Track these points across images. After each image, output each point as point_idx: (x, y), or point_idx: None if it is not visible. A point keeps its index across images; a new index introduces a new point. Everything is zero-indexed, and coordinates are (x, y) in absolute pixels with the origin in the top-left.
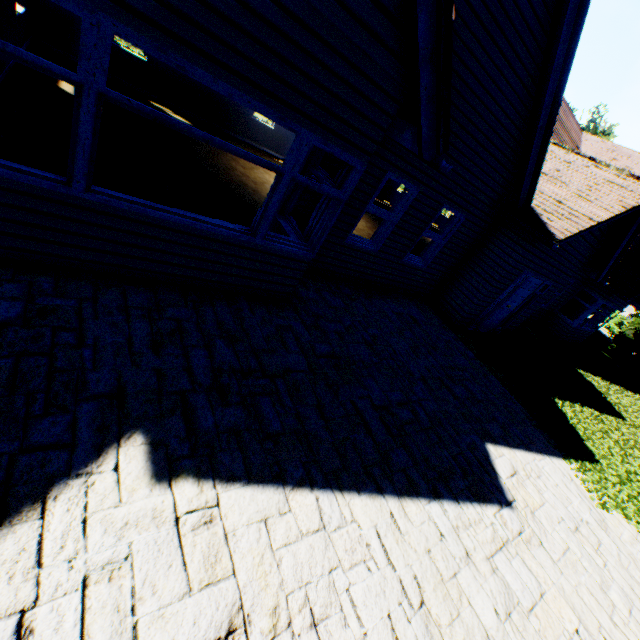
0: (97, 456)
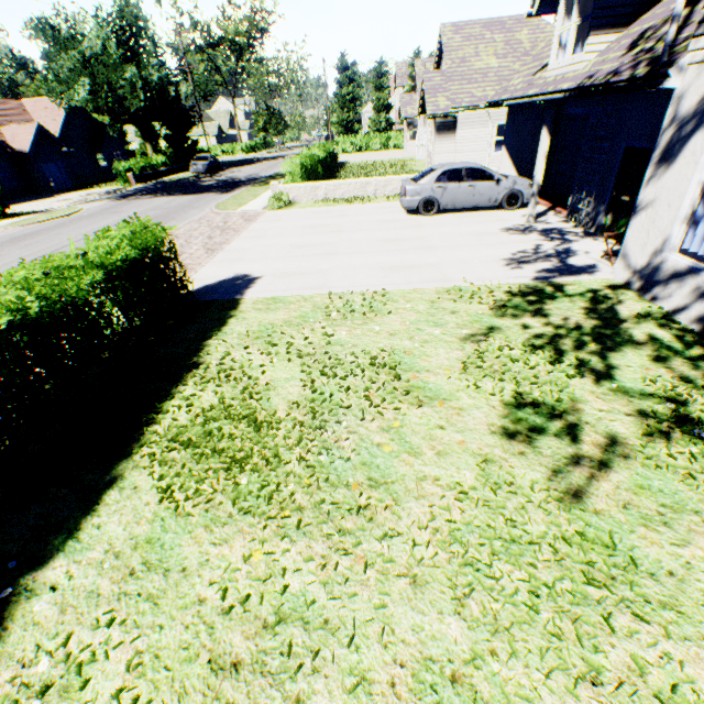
0: None
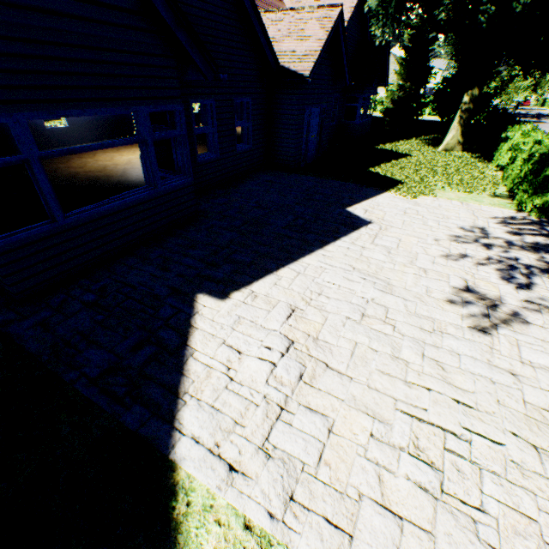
0: (193, 308)
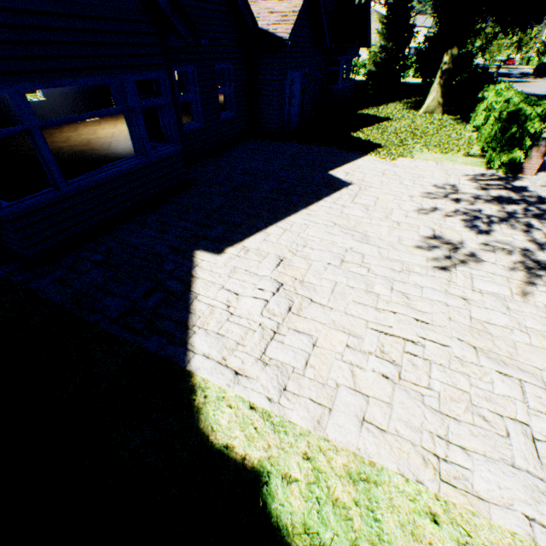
0: (193, 262)
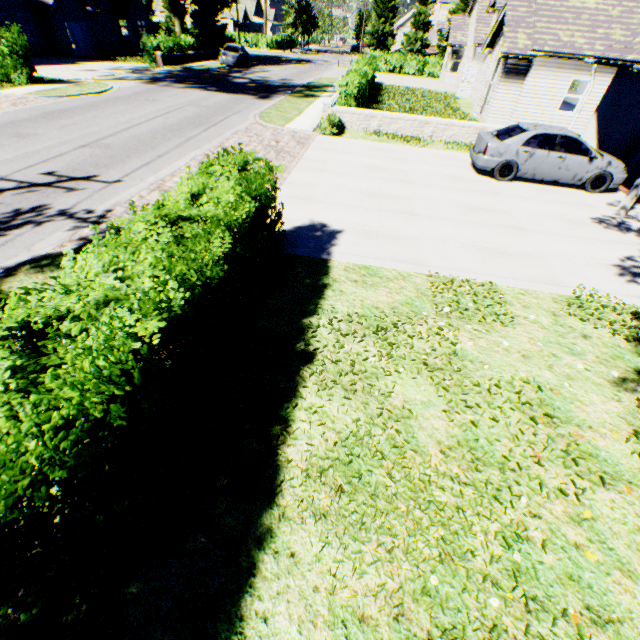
0: None
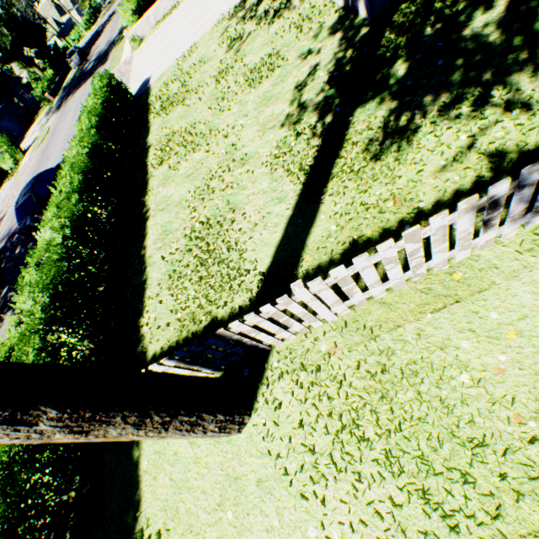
0: None
